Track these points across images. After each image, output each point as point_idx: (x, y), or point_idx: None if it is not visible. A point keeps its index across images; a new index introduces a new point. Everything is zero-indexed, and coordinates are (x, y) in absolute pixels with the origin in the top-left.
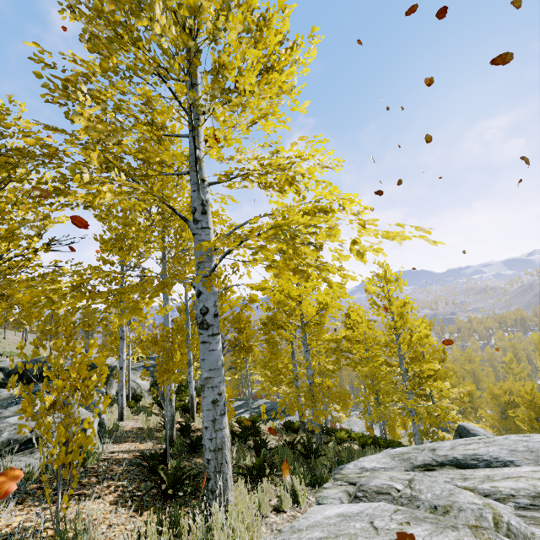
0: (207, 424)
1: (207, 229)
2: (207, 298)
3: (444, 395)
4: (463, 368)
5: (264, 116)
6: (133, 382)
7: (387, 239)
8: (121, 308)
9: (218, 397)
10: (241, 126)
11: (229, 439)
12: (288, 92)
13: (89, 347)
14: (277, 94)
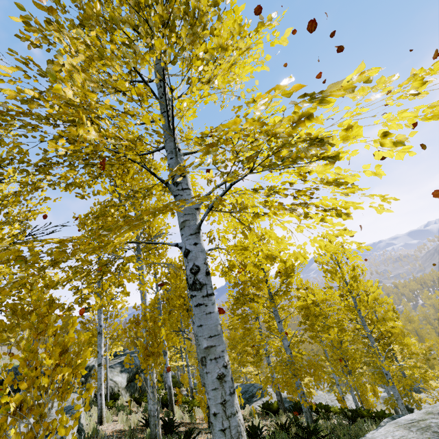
0: (216, 409)
1: (187, 190)
2: (197, 256)
3: (414, 352)
4: (405, 328)
5: (247, 48)
6: (110, 380)
7: (430, 118)
8: (102, 287)
9: (223, 371)
10: (218, 78)
11: (244, 427)
12: (269, 23)
13: (68, 327)
14: (256, 29)
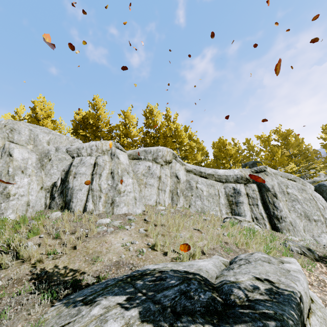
0: None
1: None
2: None
3: None
4: None
5: None
6: None
7: None
8: None
9: None
10: None
11: None
12: None
13: None
14: None
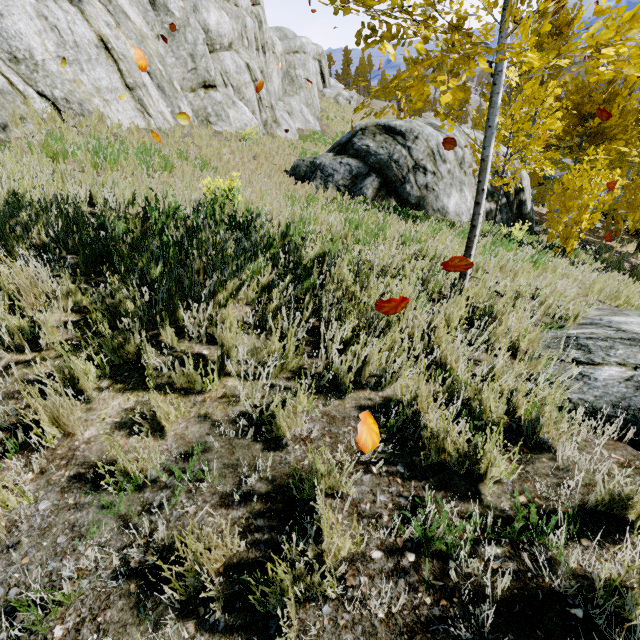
0: None
1: None
2: None
3: None
4: None
5: None
6: None
7: None
8: None
9: None
10: None
11: None
12: None
13: None
14: None
